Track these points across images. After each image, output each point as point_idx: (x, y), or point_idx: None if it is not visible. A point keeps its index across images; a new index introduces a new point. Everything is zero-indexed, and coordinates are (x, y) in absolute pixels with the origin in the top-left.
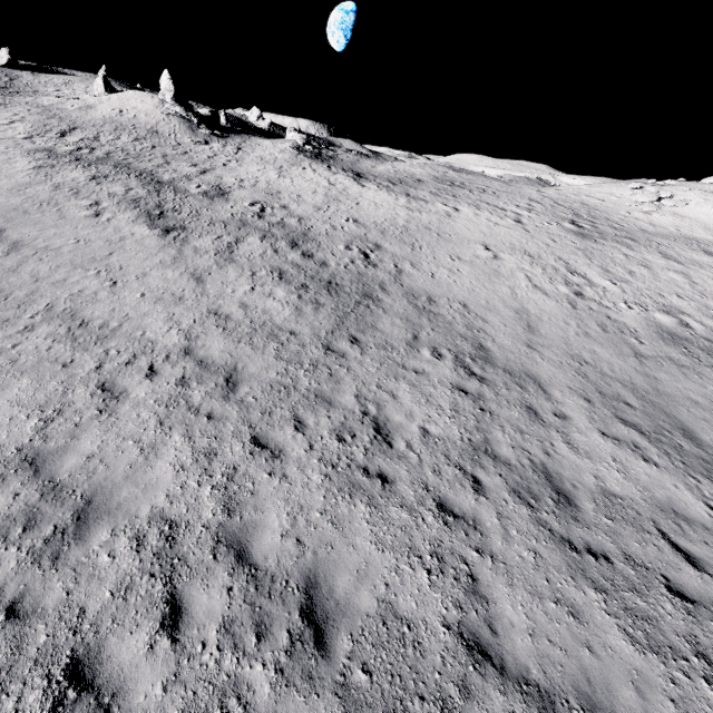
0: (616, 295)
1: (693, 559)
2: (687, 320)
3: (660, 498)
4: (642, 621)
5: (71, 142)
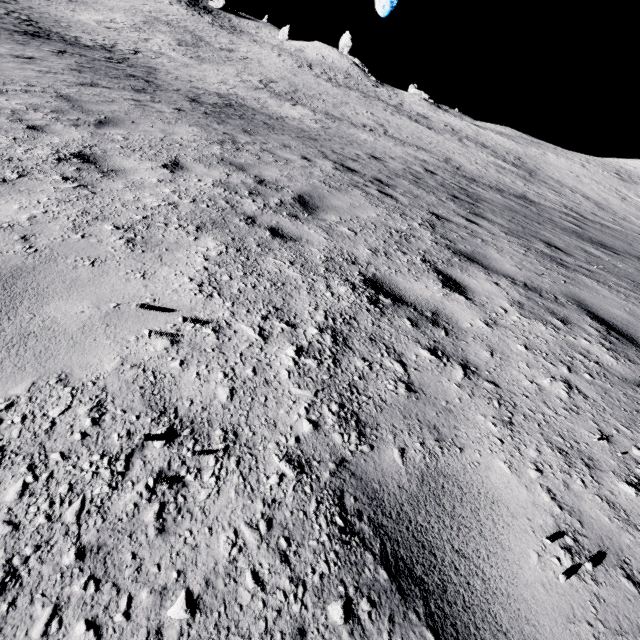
0: None
1: None
2: None
3: None
4: None
5: (320, 73)
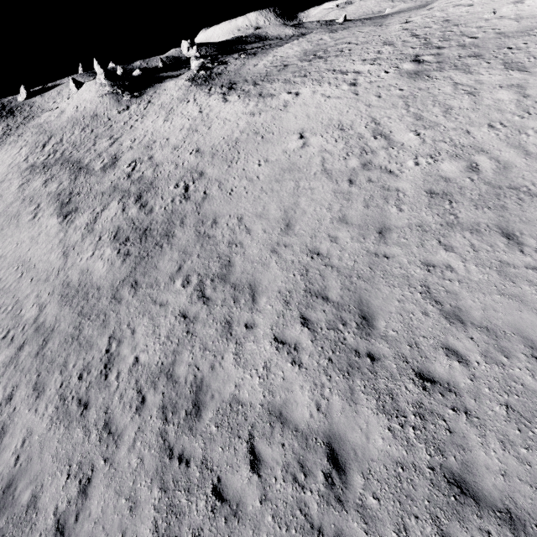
0: (410, 151)
1: (257, 462)
2: (480, 160)
3: (277, 401)
4: (173, 515)
5: (47, 151)
